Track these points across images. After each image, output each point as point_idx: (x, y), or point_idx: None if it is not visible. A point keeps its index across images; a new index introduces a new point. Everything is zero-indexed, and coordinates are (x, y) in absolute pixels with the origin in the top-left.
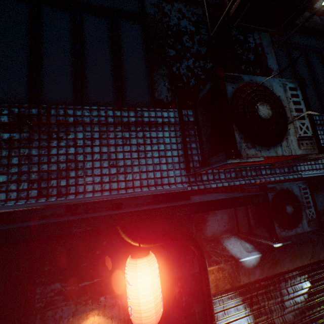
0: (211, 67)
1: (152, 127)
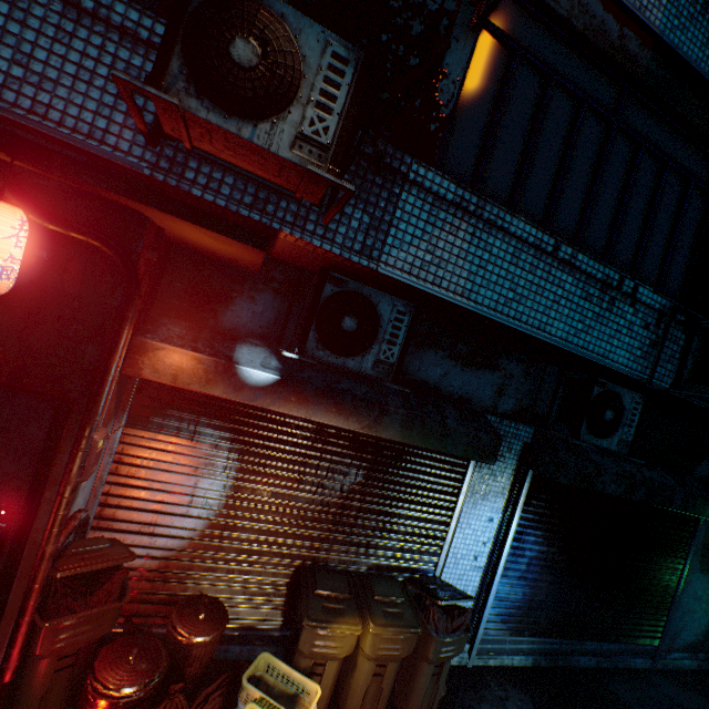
0: (314, 1)
1: (126, 41)
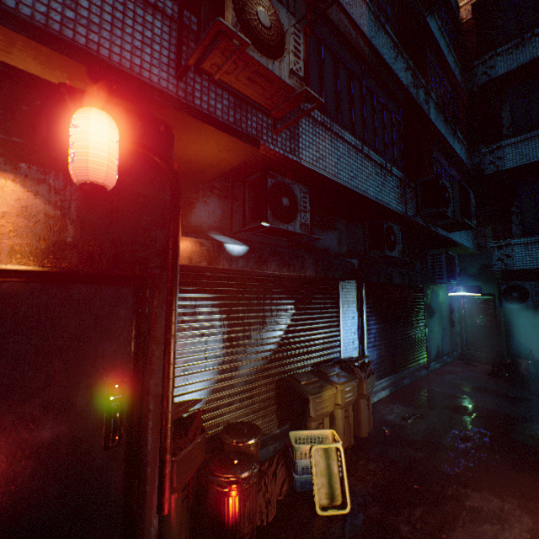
0: None
1: (139, 2)
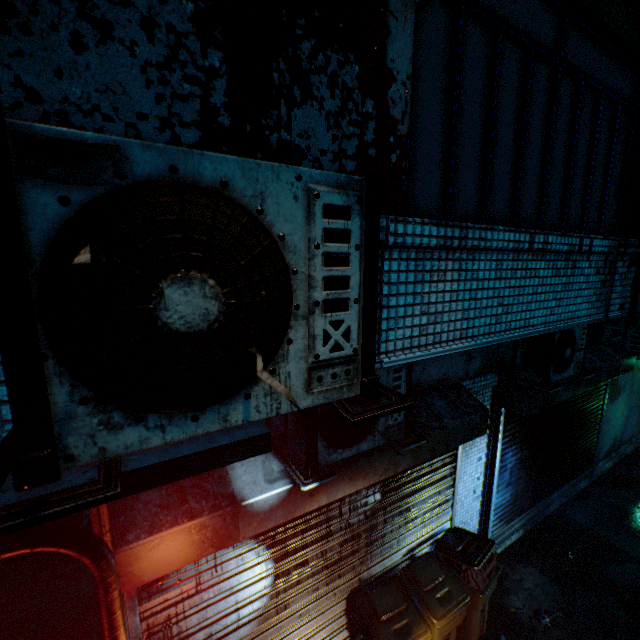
0: (188, 20)
1: None
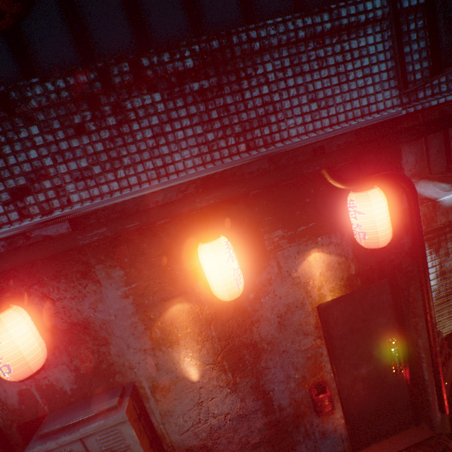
0: None
1: (350, 34)
